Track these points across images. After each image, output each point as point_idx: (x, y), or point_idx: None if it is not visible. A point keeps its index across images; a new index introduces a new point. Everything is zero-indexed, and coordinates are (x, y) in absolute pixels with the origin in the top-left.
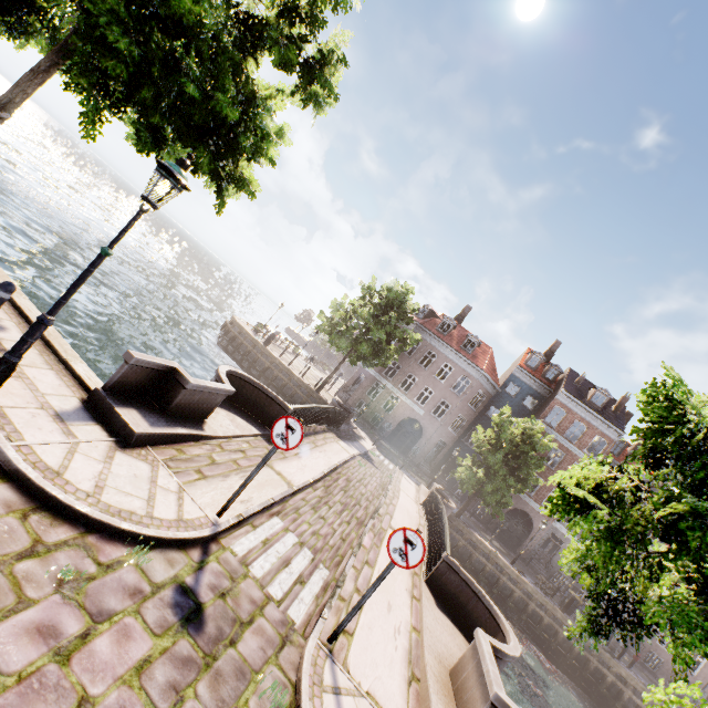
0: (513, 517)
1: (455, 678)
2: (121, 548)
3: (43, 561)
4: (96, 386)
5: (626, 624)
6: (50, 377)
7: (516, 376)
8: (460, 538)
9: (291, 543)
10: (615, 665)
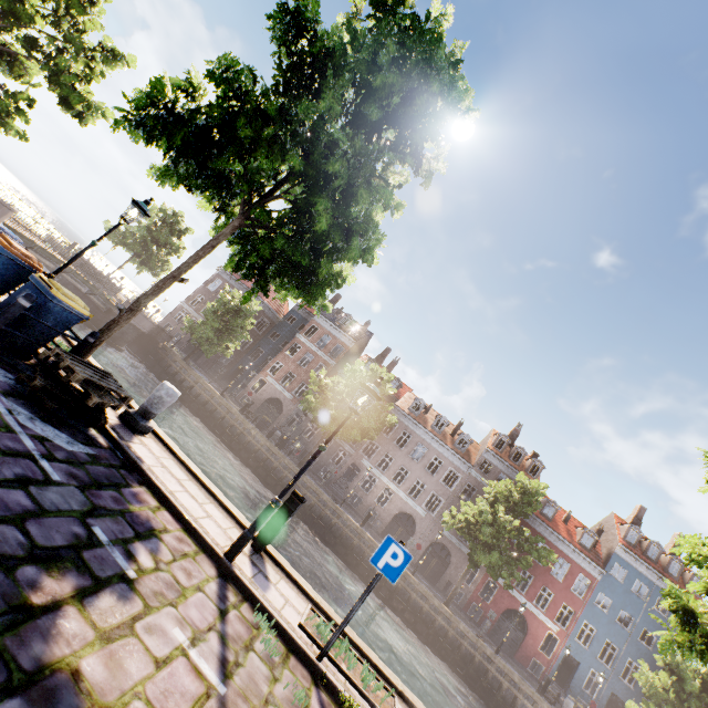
0: (271, 404)
1: None
2: None
3: None
4: None
5: None
6: None
7: (295, 311)
8: (176, 366)
9: None
10: (264, 440)
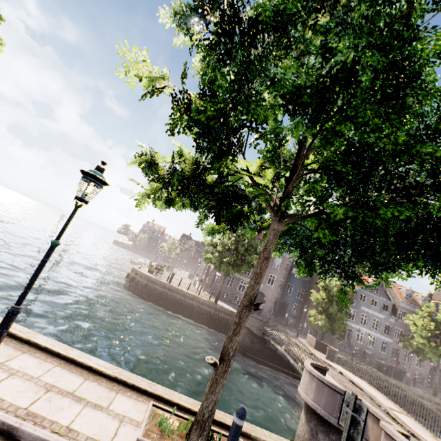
0: None
1: None
2: None
3: None
4: None
5: None
6: None
7: None
8: None
9: None
10: (416, 391)
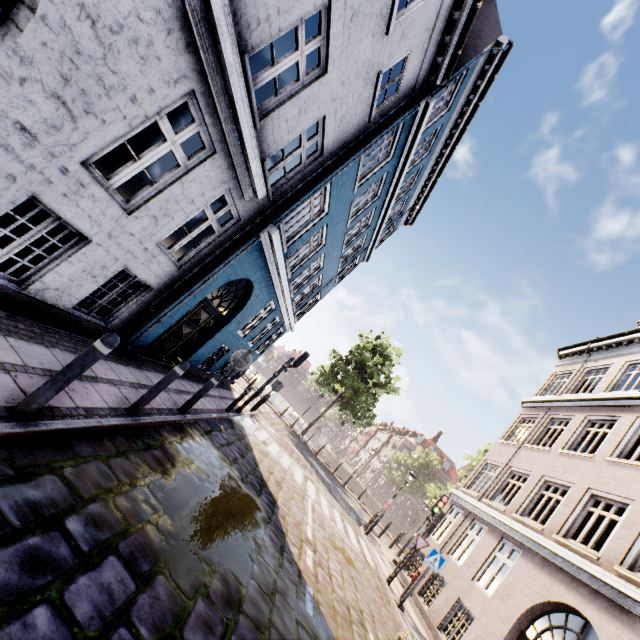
0: None
1: None
2: None
3: None
4: None
5: None
6: None
7: None
8: None
9: None
10: None
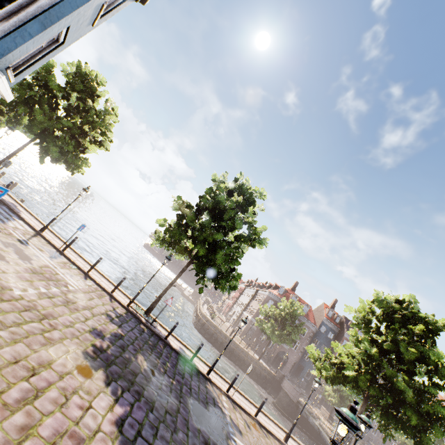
0: None
1: None
2: None
3: None
4: None
5: None
6: None
7: (324, 322)
8: None
9: None
10: None
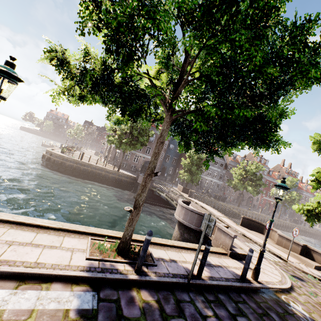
0: None
1: (280, 245)
2: (291, 281)
3: (310, 296)
4: (230, 251)
5: (318, 219)
6: (227, 261)
7: None
8: None
9: (250, 245)
10: (230, 206)
